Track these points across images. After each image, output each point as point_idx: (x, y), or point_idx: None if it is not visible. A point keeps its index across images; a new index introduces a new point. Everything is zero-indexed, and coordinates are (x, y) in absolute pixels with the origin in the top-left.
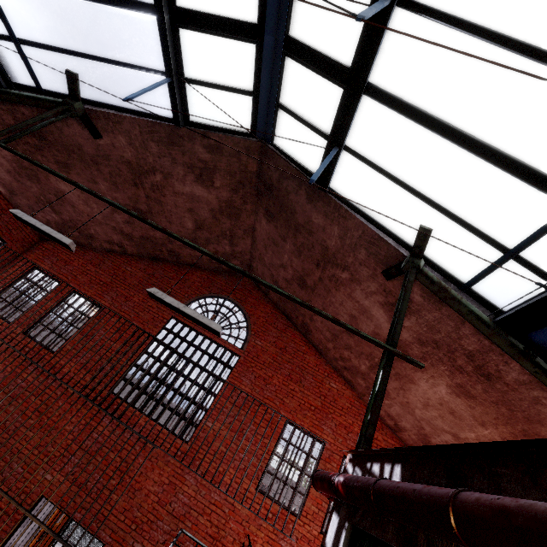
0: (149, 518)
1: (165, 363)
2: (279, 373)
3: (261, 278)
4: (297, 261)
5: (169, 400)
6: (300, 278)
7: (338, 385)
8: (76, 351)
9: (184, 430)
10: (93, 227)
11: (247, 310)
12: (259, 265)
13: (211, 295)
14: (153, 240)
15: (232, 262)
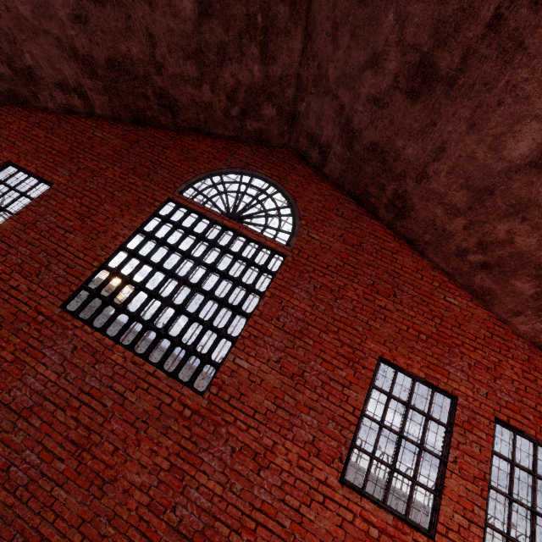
0: (132, 538)
1: (158, 265)
2: (354, 281)
3: (313, 133)
4: (425, 6)
5: (167, 322)
6: (418, 66)
7: (459, 302)
8: (5, 246)
9: (195, 372)
10: (26, 47)
11: (290, 191)
12: (313, 100)
13: (230, 170)
14: (129, 69)
15: (263, 112)
